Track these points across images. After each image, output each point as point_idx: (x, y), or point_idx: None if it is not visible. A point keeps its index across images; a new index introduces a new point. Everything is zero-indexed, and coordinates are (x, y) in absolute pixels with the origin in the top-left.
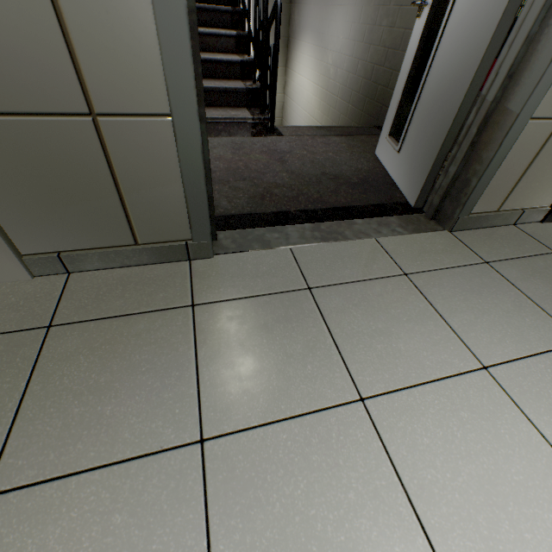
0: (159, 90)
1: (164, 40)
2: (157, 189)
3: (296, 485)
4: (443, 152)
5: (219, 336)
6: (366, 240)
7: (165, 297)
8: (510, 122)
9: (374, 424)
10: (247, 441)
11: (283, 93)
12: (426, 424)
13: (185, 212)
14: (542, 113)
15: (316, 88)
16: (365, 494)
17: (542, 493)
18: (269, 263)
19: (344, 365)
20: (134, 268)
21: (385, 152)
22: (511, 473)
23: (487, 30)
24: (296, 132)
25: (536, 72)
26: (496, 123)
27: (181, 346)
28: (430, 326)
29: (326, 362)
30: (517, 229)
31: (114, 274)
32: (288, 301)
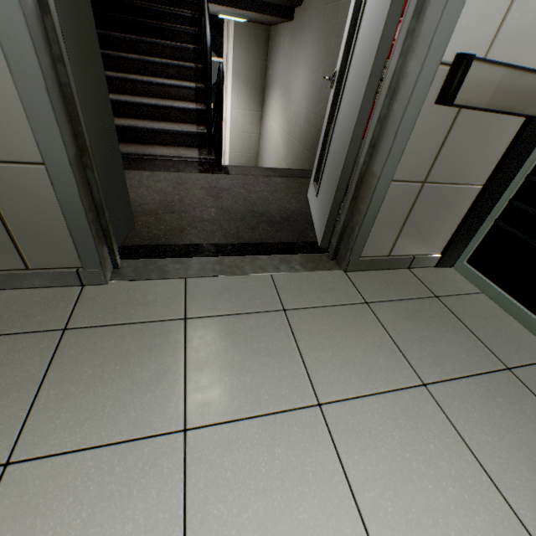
0: (32, 144)
1: (29, 108)
2: (42, 222)
3: (79, 513)
4: (337, 201)
5: (75, 361)
6: (262, 275)
7: (42, 319)
8: (375, 183)
9: (186, 456)
10: (52, 466)
11: (259, 133)
12: (237, 458)
13: (73, 243)
14: (403, 177)
15: (282, 132)
16: (143, 526)
17: (319, 534)
18: (159, 292)
19: (184, 395)
20: (25, 290)
21: (311, 195)
22: (299, 511)
23: (357, 108)
24: (243, 171)
25: (387, 145)
26: (367, 182)
27: (34, 368)
28: (285, 361)
29: (167, 391)
30: (409, 273)
31: (3, 295)
32: (159, 330)
